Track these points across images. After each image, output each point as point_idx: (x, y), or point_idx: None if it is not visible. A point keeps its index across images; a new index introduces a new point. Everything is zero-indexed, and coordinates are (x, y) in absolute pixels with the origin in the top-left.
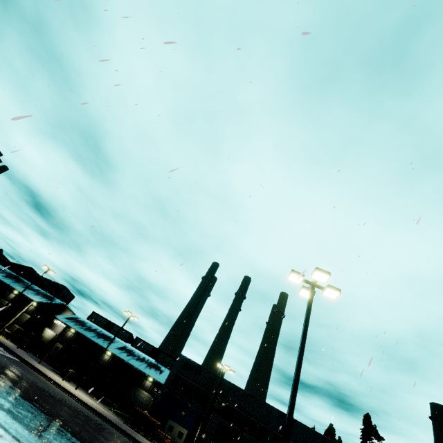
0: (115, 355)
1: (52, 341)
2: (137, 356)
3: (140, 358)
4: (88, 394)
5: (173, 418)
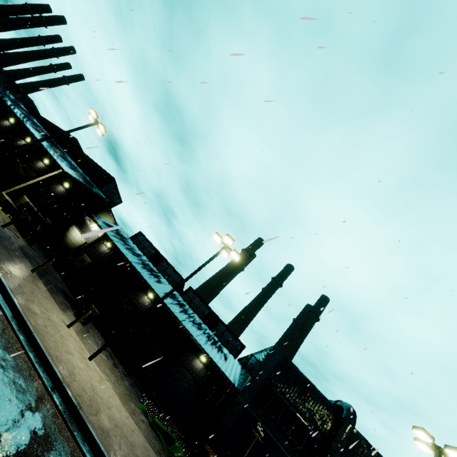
0: (166, 305)
1: (78, 249)
2: (192, 316)
3: (196, 322)
4: (110, 356)
5: None
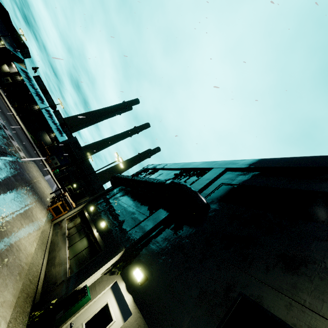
0: (42, 112)
1: (5, 73)
2: (53, 120)
3: (54, 122)
4: (20, 119)
5: (56, 156)
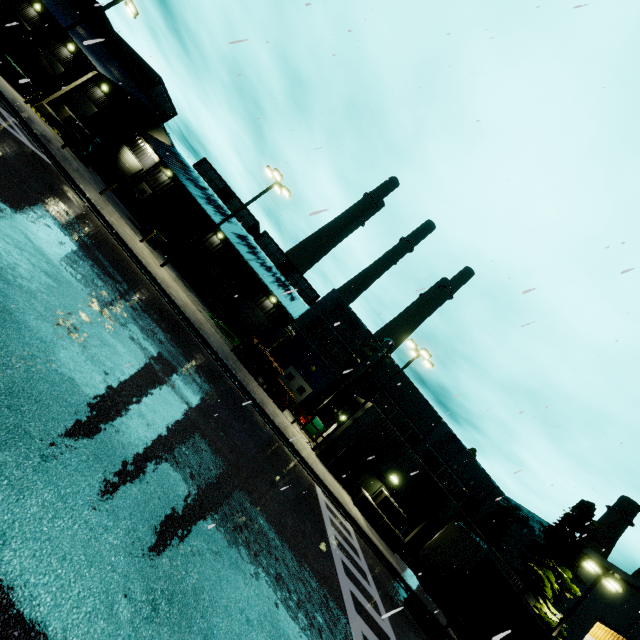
0: (231, 243)
1: (136, 177)
2: (262, 259)
3: (265, 265)
4: (181, 280)
5: (297, 367)
